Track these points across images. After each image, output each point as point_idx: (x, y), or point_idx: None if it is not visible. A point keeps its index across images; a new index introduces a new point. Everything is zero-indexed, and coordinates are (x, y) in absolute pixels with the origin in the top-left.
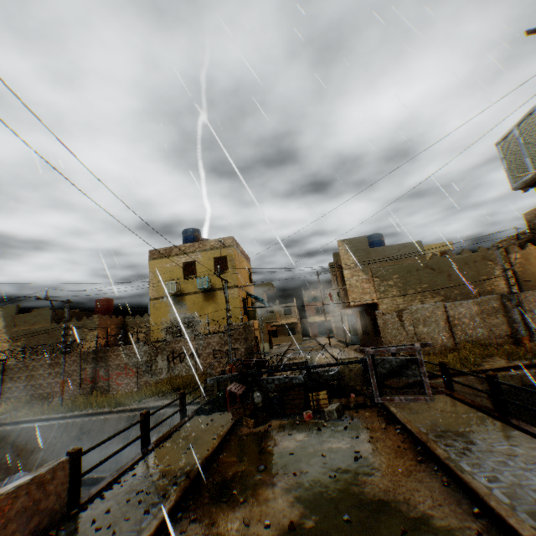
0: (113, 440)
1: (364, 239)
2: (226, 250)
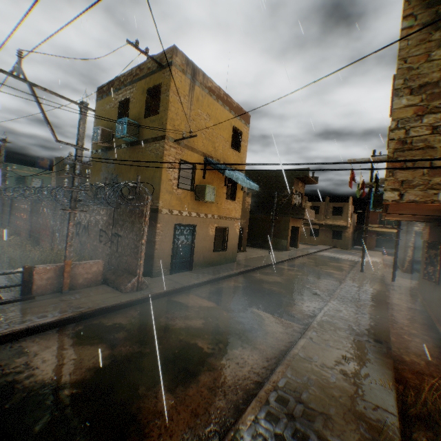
0: None
1: None
2: (162, 74)
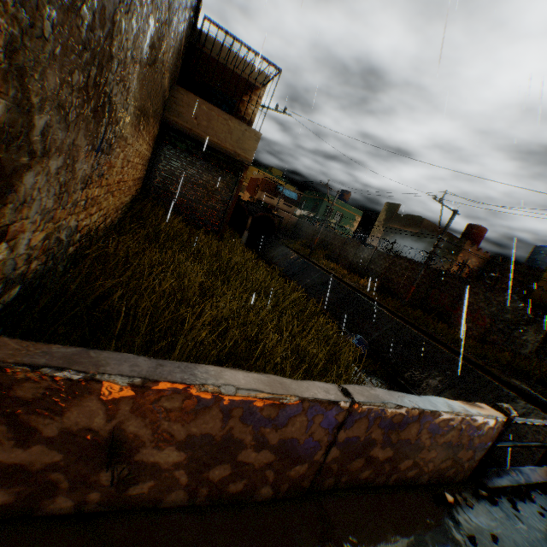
0: (437, 374)
1: None
2: None
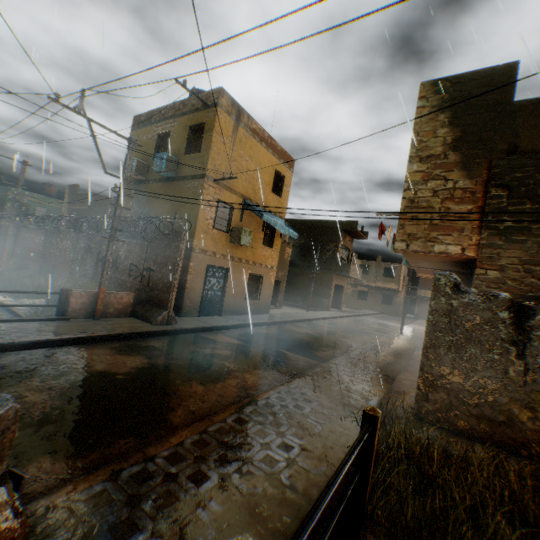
0: None
1: (507, 72)
2: (207, 113)
